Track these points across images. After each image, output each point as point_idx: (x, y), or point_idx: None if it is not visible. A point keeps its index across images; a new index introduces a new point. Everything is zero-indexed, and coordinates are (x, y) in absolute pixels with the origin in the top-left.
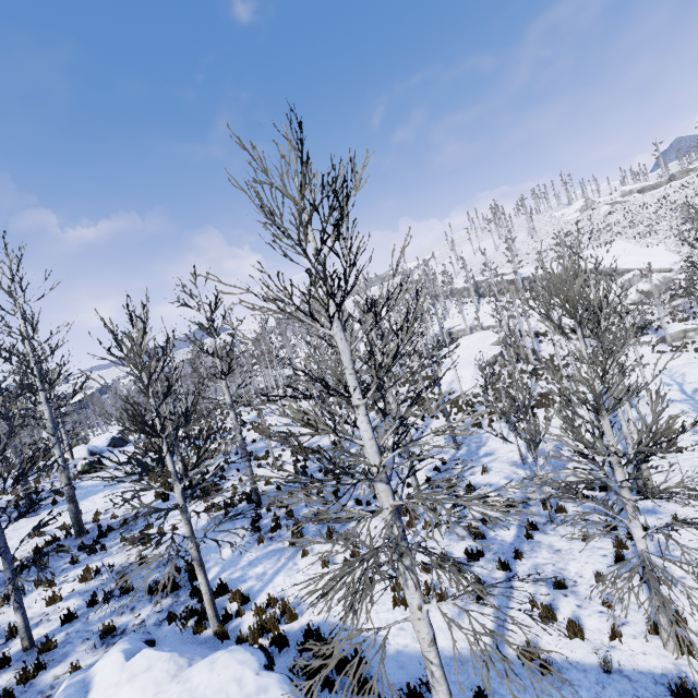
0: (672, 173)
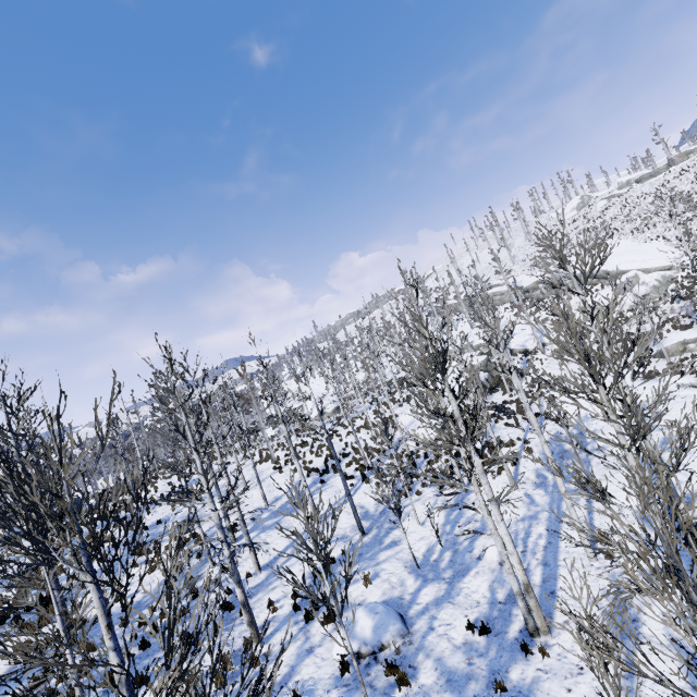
0: (670, 158)
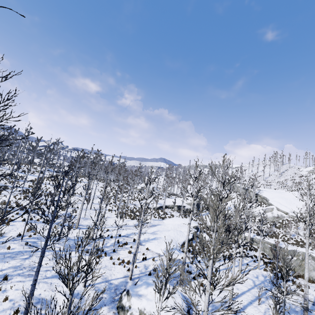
0: None
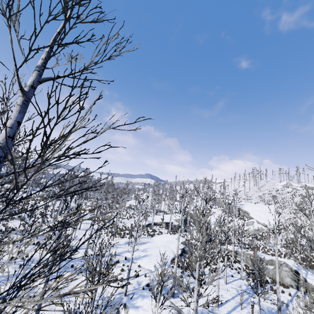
0: None
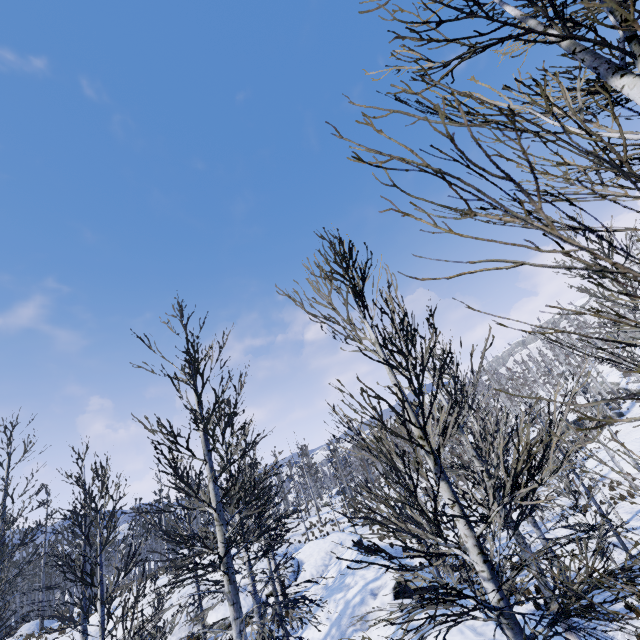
0: None
